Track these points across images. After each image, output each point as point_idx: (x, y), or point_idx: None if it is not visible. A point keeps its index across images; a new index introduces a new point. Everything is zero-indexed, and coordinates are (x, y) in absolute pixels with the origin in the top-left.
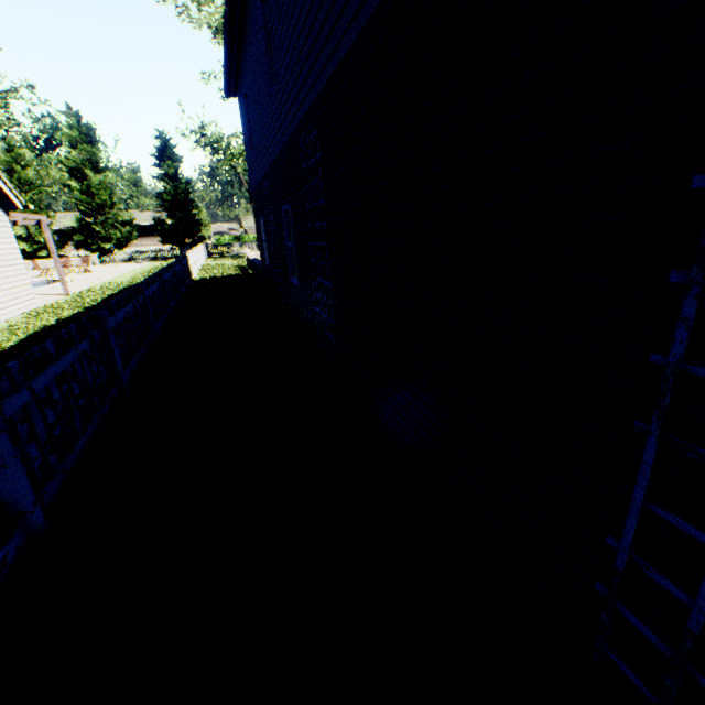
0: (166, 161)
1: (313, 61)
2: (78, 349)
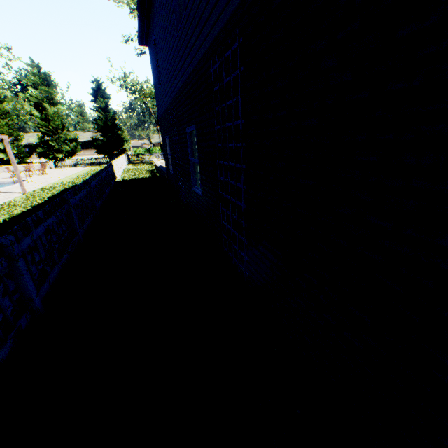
0: (100, 98)
1: None
2: None
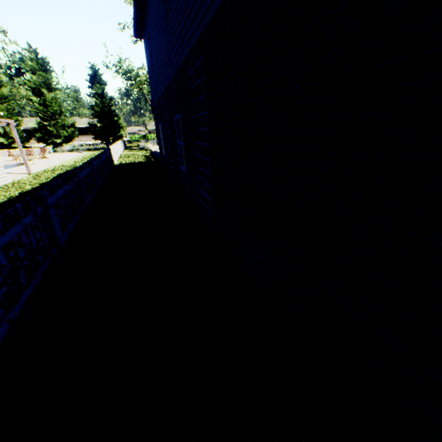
0: (96, 84)
1: (200, 2)
2: (23, 223)
